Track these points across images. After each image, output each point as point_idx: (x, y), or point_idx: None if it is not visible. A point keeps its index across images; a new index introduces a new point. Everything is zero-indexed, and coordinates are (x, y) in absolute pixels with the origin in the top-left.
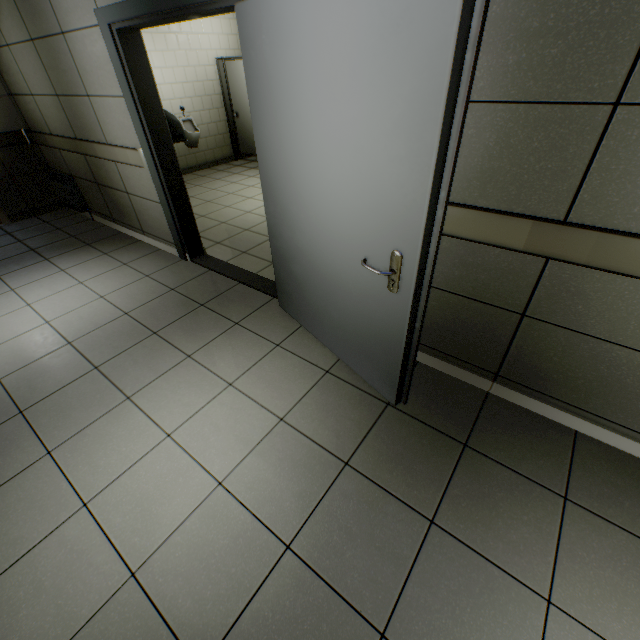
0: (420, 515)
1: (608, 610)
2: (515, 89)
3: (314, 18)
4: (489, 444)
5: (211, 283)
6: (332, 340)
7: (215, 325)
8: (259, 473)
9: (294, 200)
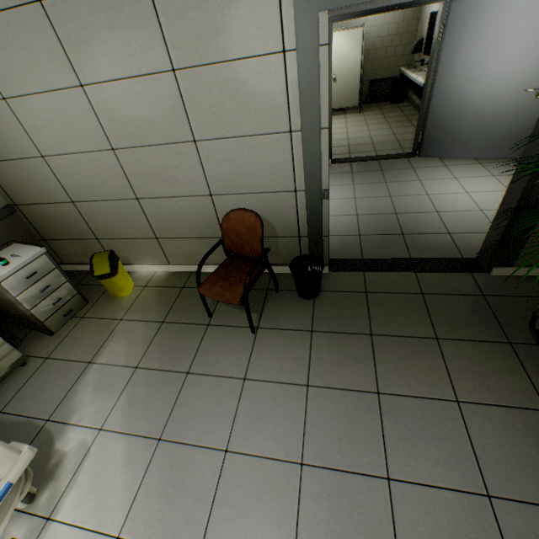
0: None
1: None
2: None
3: (517, 2)
4: None
5: (365, 165)
6: (475, 150)
7: (405, 172)
8: None
9: (467, 84)
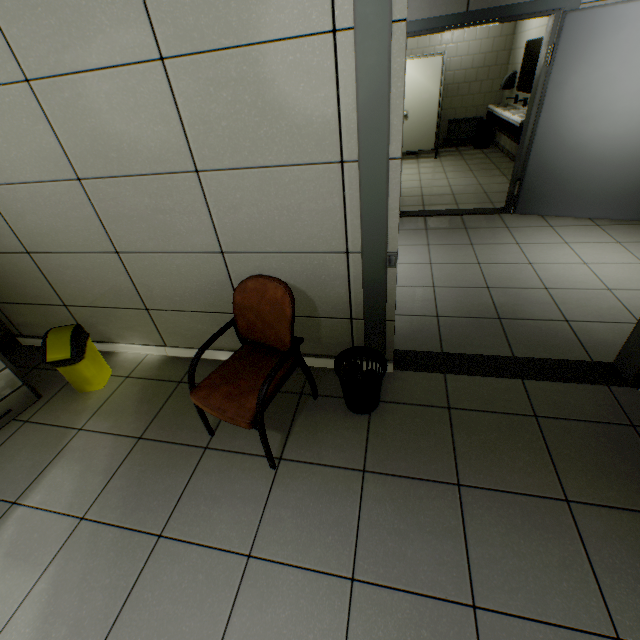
0: None
1: None
2: None
3: None
4: None
5: (443, 220)
6: (590, 208)
7: (497, 231)
8: None
9: (583, 121)
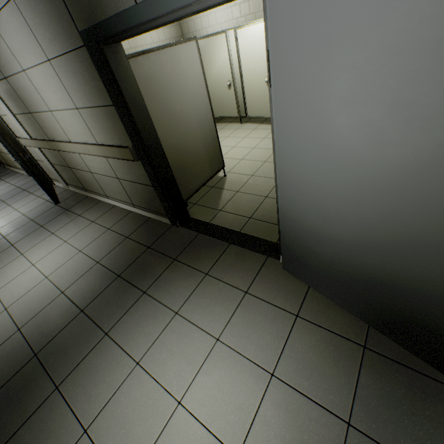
0: (41, 226)
1: (64, 232)
2: (22, 111)
3: None
4: (74, 208)
5: (33, 182)
6: None
7: (24, 195)
8: (8, 226)
9: None
